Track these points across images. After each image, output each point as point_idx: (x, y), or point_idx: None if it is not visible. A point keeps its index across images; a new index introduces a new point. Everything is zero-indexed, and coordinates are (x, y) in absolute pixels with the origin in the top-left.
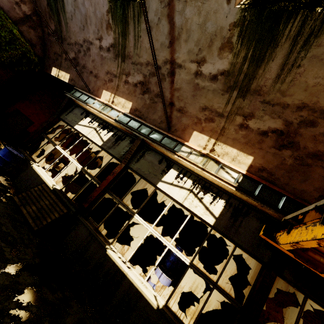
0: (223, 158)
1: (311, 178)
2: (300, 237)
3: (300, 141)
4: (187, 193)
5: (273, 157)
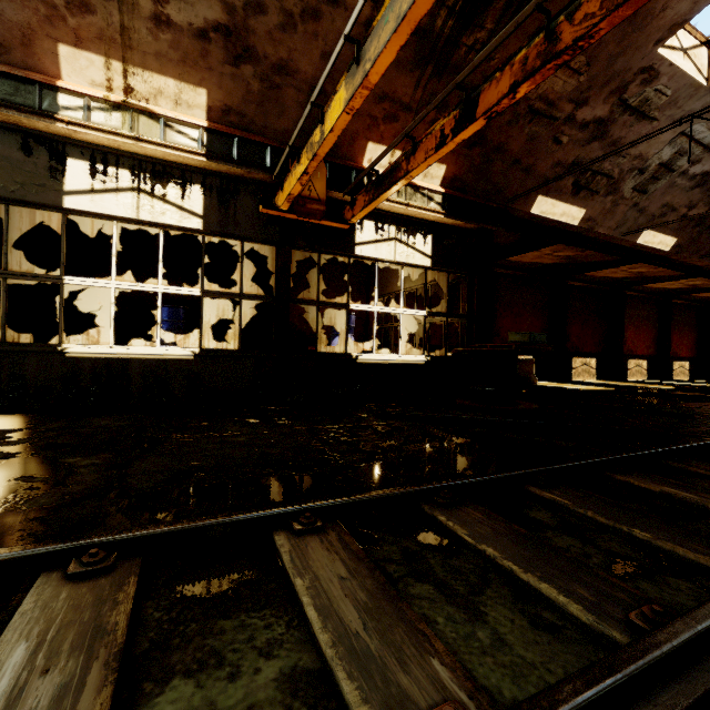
0: (158, 105)
1: (287, 108)
2: (291, 187)
3: (257, 45)
4: (135, 196)
5: (233, 84)
